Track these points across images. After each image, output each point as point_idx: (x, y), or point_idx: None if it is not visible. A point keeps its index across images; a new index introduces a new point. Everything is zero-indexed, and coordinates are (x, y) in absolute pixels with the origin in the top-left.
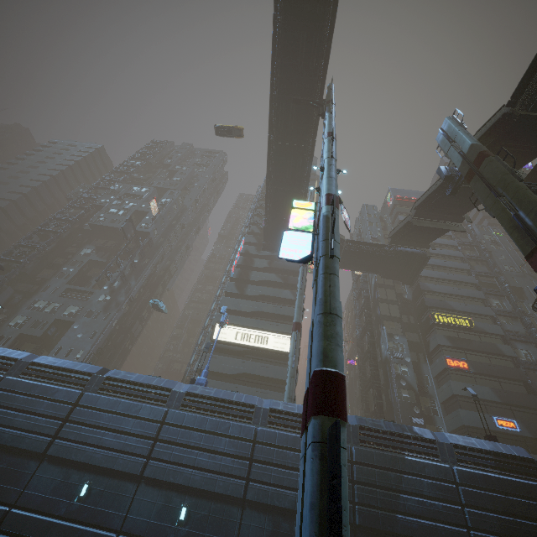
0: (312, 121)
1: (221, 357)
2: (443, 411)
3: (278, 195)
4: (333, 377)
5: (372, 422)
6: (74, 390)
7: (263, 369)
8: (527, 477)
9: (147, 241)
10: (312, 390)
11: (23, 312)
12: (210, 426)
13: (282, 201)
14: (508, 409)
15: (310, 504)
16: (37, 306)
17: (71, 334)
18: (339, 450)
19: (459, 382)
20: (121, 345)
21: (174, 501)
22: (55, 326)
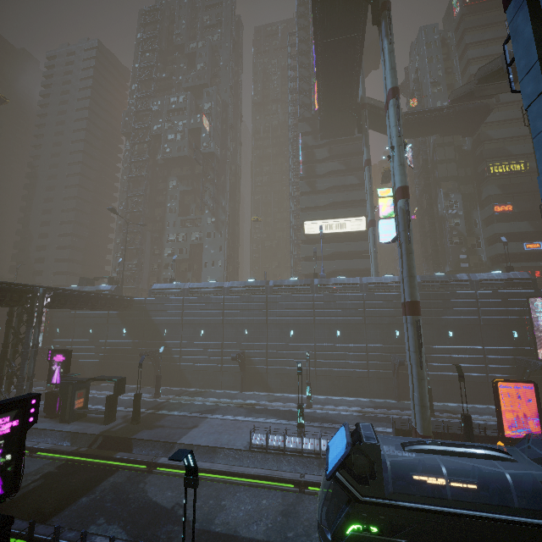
0: (362, 7)
1: (315, 245)
2: (485, 244)
3: (331, 89)
4: (415, 303)
5: (430, 277)
6: (262, 296)
7: (347, 247)
8: (522, 288)
9: (215, 160)
10: (408, 308)
11: (167, 245)
12: (338, 298)
13: (335, 94)
14: (539, 234)
15: (412, 338)
16: (172, 239)
17: (206, 252)
18: (420, 327)
19: (501, 223)
20: (234, 247)
21: (333, 330)
22: (191, 249)
